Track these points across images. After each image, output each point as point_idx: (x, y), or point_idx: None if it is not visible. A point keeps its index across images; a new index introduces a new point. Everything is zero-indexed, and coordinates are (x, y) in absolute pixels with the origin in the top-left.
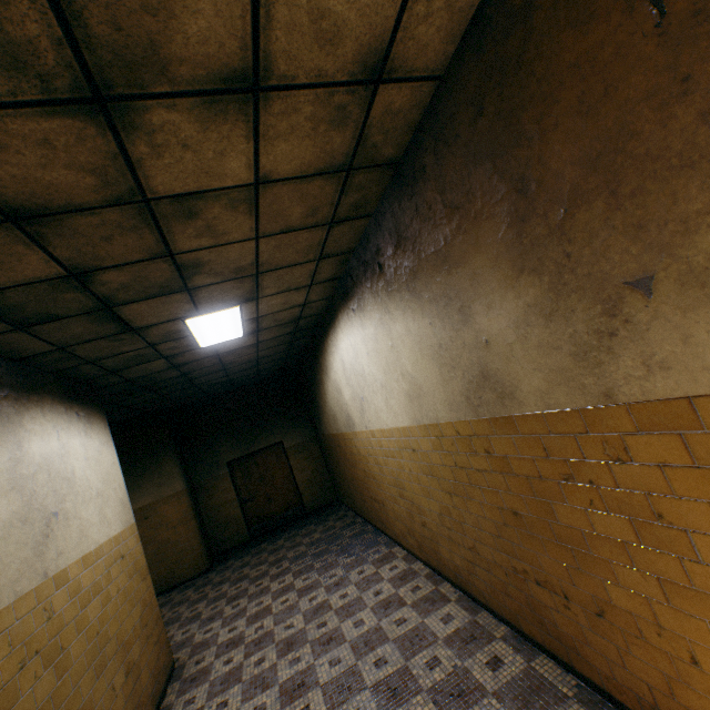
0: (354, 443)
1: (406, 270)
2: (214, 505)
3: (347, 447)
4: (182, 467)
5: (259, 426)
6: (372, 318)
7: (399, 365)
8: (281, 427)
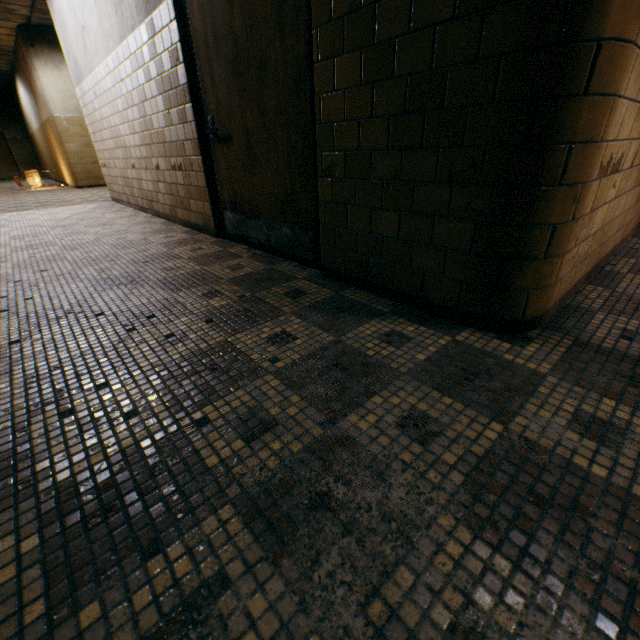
0: (36, 138)
1: (23, 80)
2: None
3: (36, 141)
4: None
5: None
6: (23, 88)
7: (31, 107)
8: (2, 124)
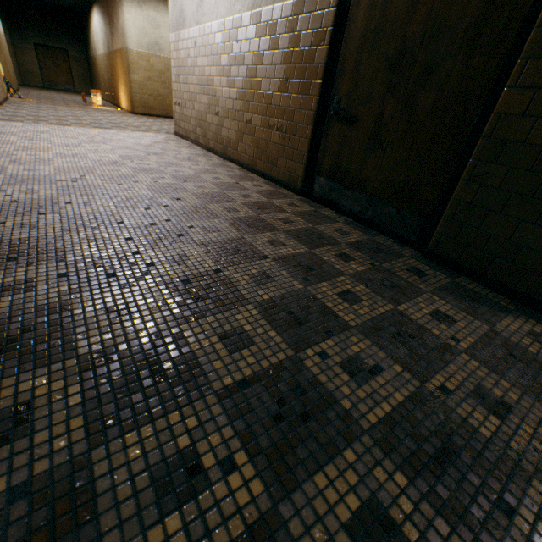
0: (97, 61)
1: (103, 10)
2: (25, 61)
3: (96, 63)
4: (9, 30)
5: (55, 34)
6: (99, 16)
7: (103, 34)
8: (68, 43)
